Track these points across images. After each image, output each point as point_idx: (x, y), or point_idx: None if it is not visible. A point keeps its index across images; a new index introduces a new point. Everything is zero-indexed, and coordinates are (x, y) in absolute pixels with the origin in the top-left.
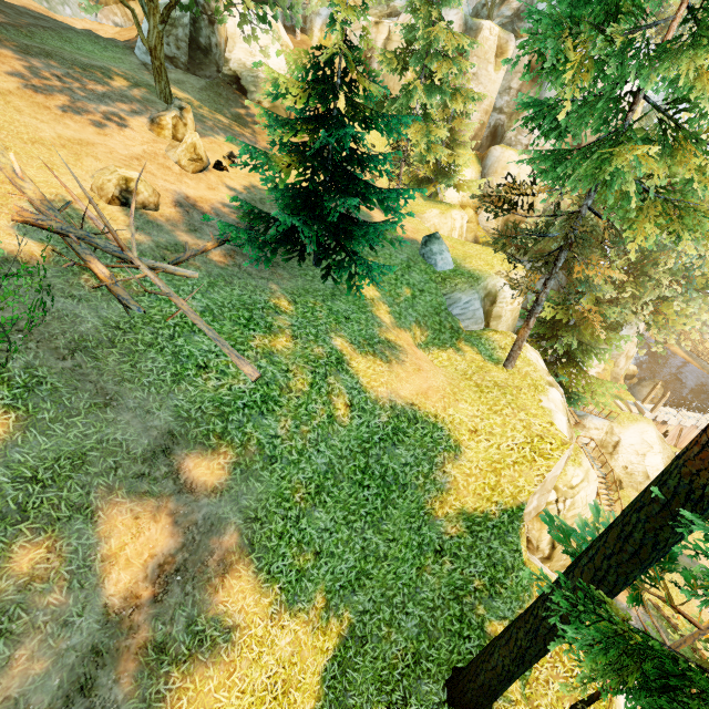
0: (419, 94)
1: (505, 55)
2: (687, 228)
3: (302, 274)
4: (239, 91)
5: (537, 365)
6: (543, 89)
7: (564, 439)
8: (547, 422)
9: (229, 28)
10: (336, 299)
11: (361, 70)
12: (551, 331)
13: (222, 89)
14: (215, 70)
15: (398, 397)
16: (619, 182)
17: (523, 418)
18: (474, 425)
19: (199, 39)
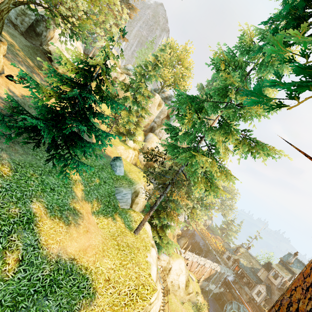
0: (129, 102)
1: (161, 107)
2: (212, 191)
3: (34, 153)
4: (48, 58)
5: (149, 233)
6: (169, 122)
7: (154, 286)
8: (148, 274)
9: (56, 35)
10: (50, 175)
11: (108, 78)
12: (156, 214)
13: (39, 52)
14: (39, 44)
15: (65, 252)
16: (196, 166)
17: (137, 271)
18: (109, 276)
19: (37, 28)
